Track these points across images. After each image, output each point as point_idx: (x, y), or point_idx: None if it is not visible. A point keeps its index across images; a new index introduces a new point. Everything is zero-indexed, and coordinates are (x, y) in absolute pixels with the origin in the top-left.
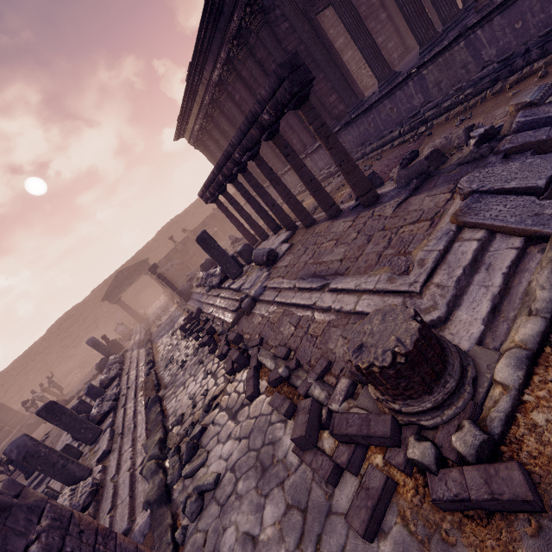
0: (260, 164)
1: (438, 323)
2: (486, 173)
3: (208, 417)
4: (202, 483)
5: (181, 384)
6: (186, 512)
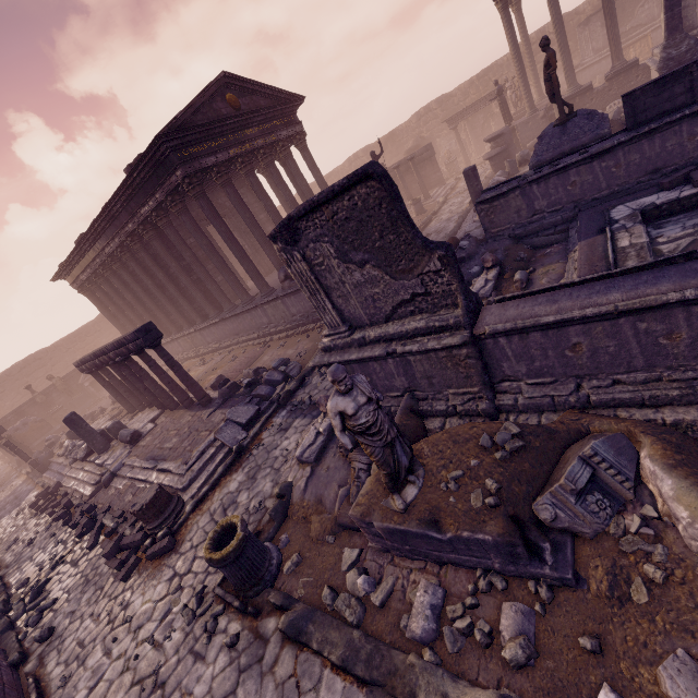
0: (131, 364)
1: (184, 489)
2: (236, 409)
3: (54, 572)
4: (43, 605)
5: (28, 558)
6: (29, 623)
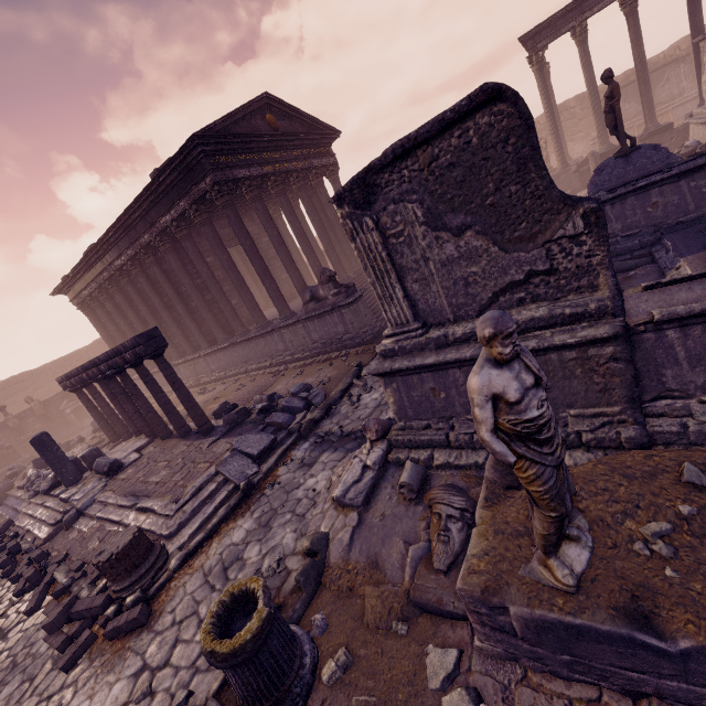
0: (124, 380)
1: (170, 537)
2: (246, 438)
3: None
4: None
5: None
6: None
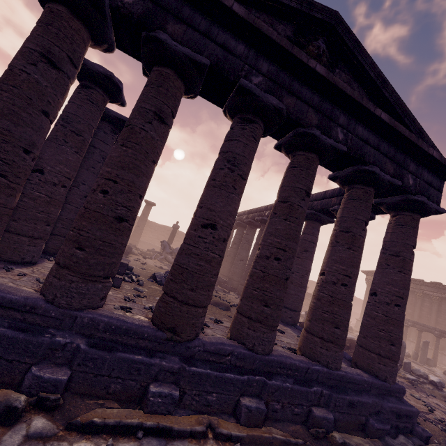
0: None
1: None
2: None
3: None
4: None
5: None
6: None
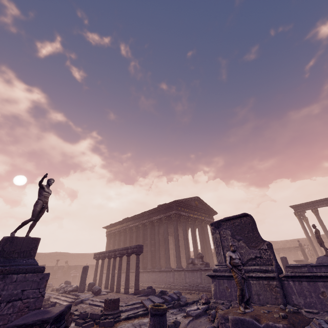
0: (120, 260)
1: (122, 311)
2: (154, 297)
3: None
4: None
5: None
6: None
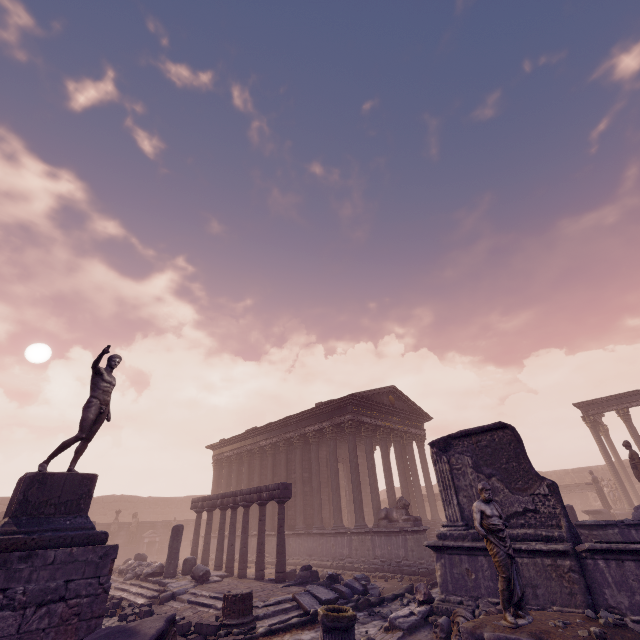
0: (246, 513)
1: (257, 618)
2: (317, 587)
3: None
4: None
5: None
6: None
